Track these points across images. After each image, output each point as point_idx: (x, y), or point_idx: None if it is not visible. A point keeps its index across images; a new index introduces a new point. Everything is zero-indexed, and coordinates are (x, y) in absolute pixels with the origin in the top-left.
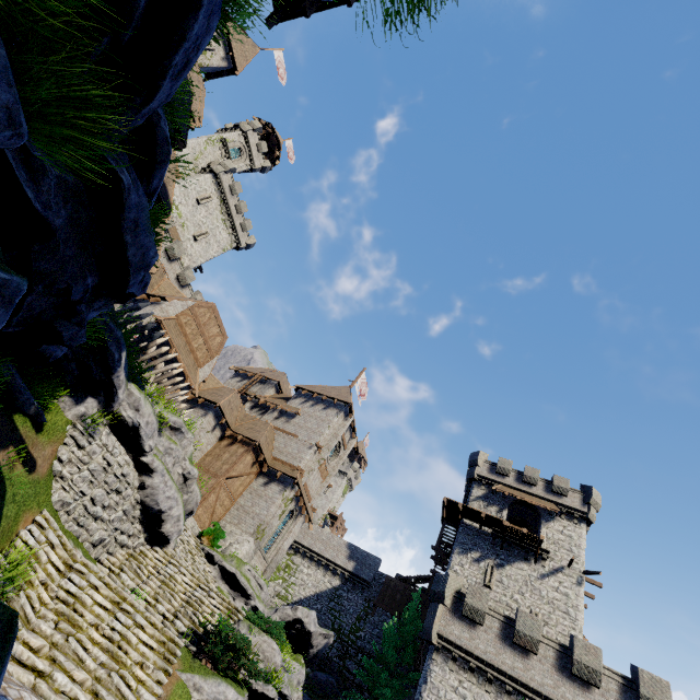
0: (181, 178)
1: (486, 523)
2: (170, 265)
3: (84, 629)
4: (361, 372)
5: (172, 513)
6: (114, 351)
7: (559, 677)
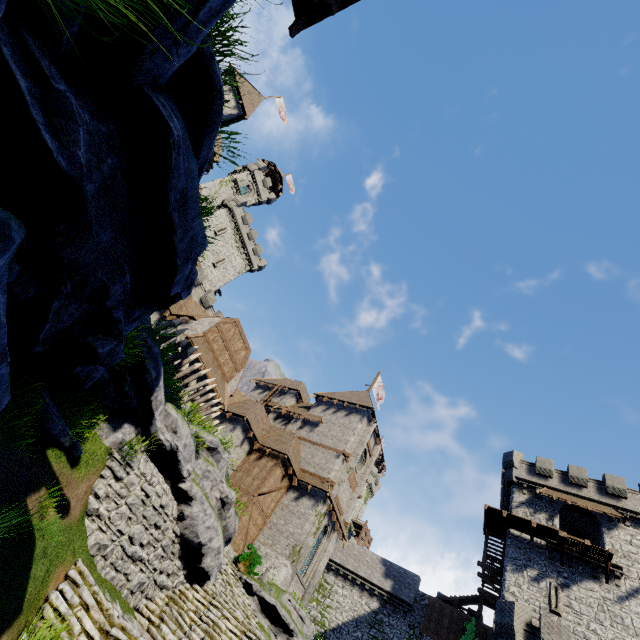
0: None
1: (537, 533)
2: (194, 290)
3: None
4: (377, 375)
5: (212, 545)
6: (152, 369)
7: None
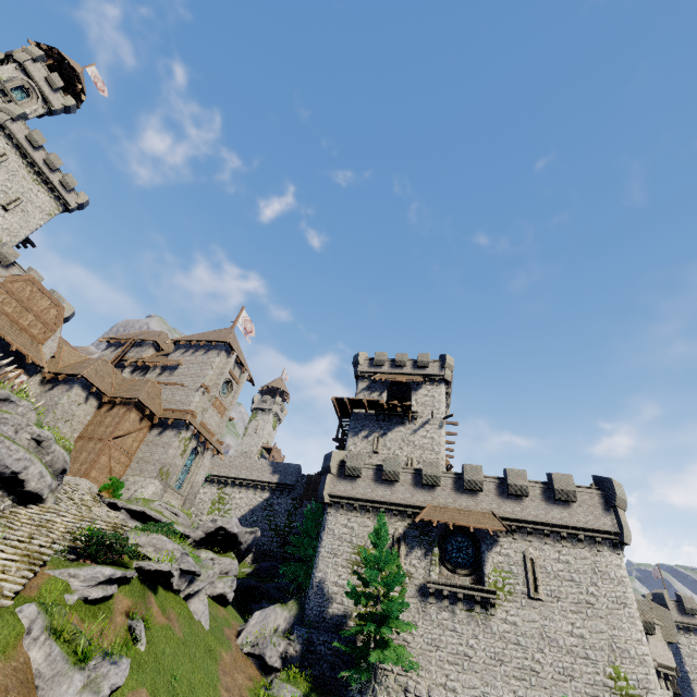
0: None
1: (369, 407)
2: None
3: None
4: (240, 311)
5: (30, 472)
6: None
7: (415, 490)
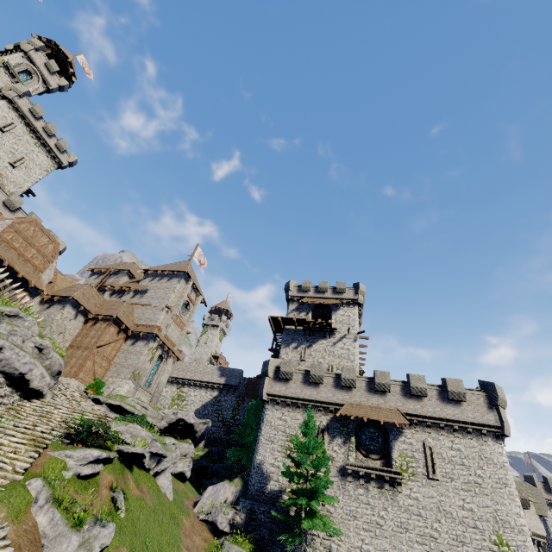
0: None
1: (298, 324)
2: None
3: None
4: (196, 247)
5: (34, 373)
6: None
7: (335, 390)
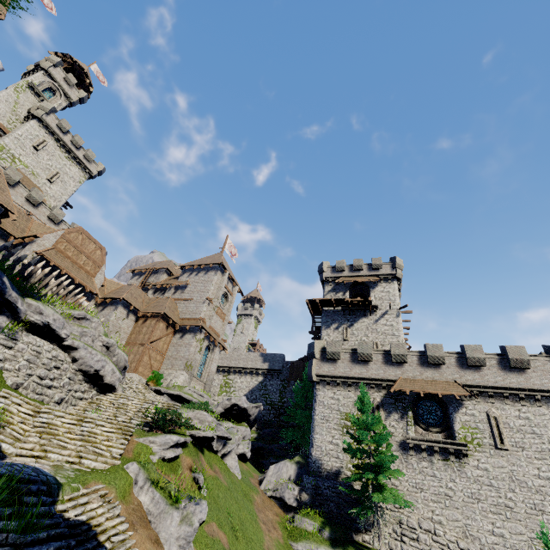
0: (9, 132)
1: (336, 304)
2: (37, 210)
3: (61, 435)
4: (226, 239)
5: (106, 369)
6: None
7: (386, 367)
